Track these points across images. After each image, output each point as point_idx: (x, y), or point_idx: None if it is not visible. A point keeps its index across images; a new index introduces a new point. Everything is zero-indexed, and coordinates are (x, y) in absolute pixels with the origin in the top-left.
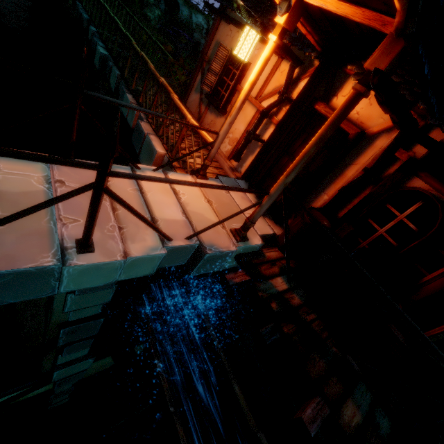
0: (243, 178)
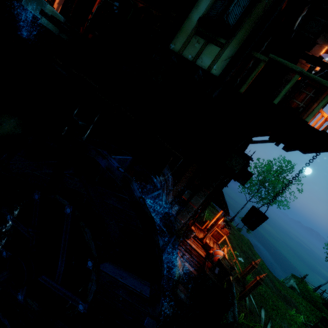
0: None
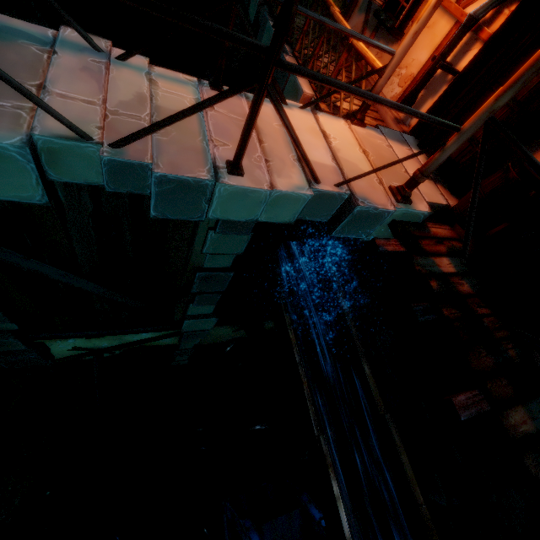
0: (411, 133)
